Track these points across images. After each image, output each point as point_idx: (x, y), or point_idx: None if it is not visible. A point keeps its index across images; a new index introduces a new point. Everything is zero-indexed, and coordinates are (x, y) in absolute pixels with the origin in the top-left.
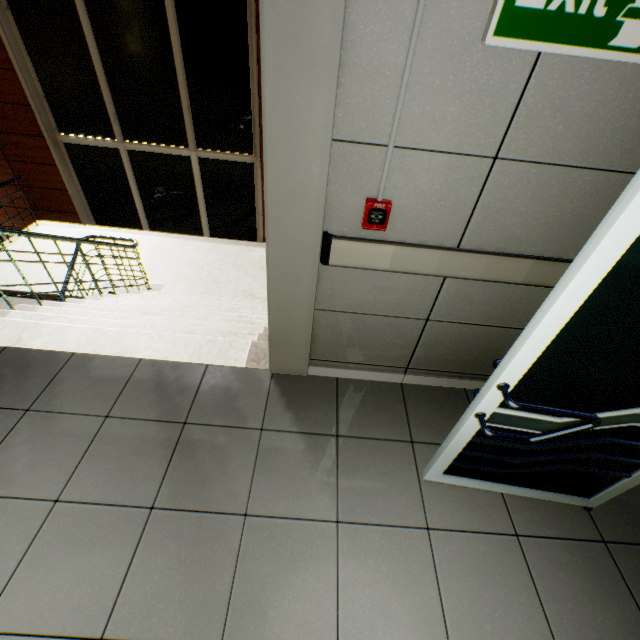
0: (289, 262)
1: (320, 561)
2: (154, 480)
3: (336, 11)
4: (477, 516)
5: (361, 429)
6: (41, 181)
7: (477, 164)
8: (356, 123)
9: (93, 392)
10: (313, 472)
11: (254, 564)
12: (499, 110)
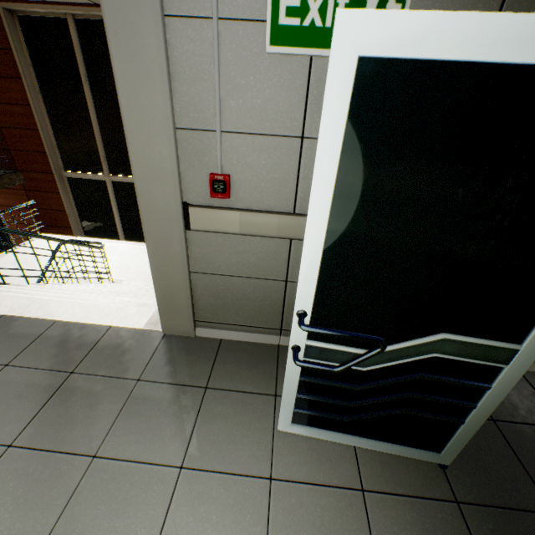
0: (160, 228)
1: (151, 506)
2: (23, 420)
3: (158, 36)
4: (324, 468)
5: (230, 382)
6: (47, 204)
7: (290, 143)
8: (191, 115)
9: (4, 345)
10: (173, 419)
11: (84, 506)
12: (294, 100)
